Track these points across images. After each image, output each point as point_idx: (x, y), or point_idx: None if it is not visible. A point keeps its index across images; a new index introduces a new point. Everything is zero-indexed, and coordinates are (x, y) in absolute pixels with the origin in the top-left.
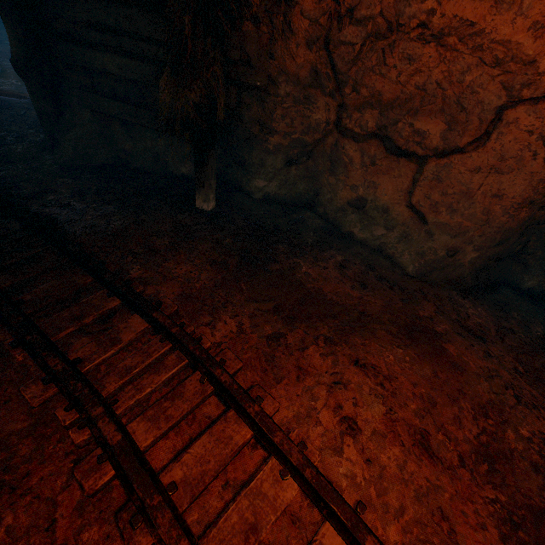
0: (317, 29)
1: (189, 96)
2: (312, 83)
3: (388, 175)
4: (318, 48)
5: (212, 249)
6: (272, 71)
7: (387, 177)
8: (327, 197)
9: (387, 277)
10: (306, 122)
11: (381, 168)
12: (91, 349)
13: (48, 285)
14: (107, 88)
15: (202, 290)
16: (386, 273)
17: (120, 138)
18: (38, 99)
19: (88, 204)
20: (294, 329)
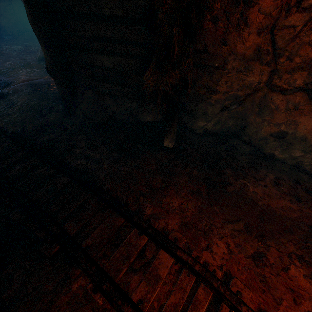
0: (268, 20)
1: (168, 80)
2: (253, 57)
3: (309, 116)
4: (265, 33)
5: (187, 181)
6: (223, 53)
7: (307, 117)
8: (253, 130)
9: (311, 189)
10: (241, 83)
11: (303, 111)
12: (144, 288)
13: (99, 229)
14: (102, 75)
15: (192, 217)
16: (309, 186)
17: (109, 104)
18: (62, 88)
19: (100, 154)
20: (268, 248)
